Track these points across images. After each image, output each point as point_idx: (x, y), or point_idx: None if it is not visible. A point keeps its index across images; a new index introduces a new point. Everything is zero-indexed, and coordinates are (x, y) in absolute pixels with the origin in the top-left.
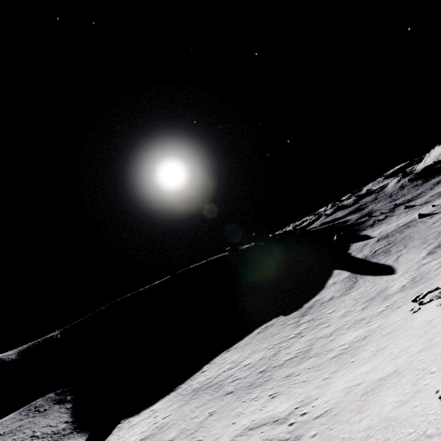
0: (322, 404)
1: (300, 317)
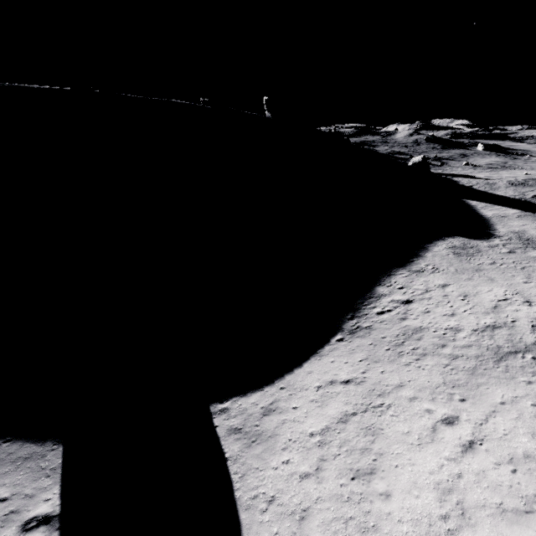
0: None
1: None
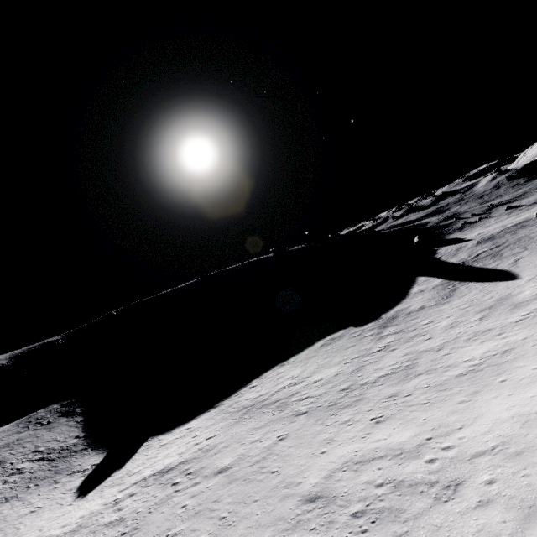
0: (479, 436)
1: (380, 328)
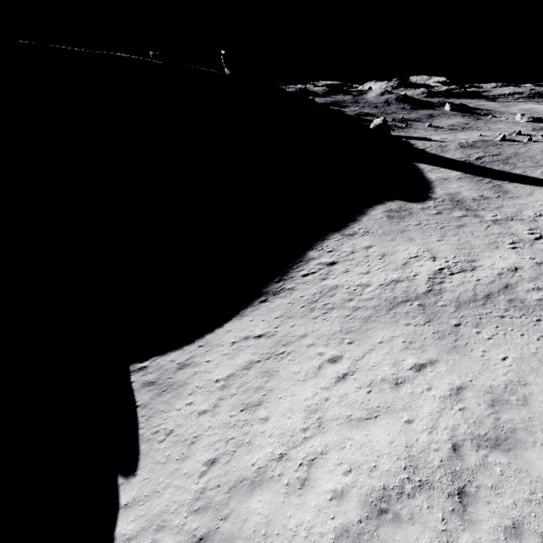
0: None
1: (464, 210)
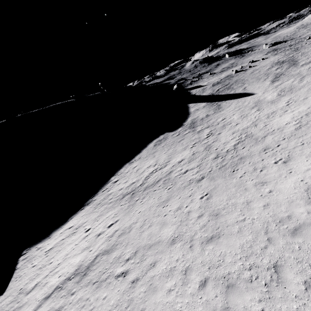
0: None
1: (191, 128)
